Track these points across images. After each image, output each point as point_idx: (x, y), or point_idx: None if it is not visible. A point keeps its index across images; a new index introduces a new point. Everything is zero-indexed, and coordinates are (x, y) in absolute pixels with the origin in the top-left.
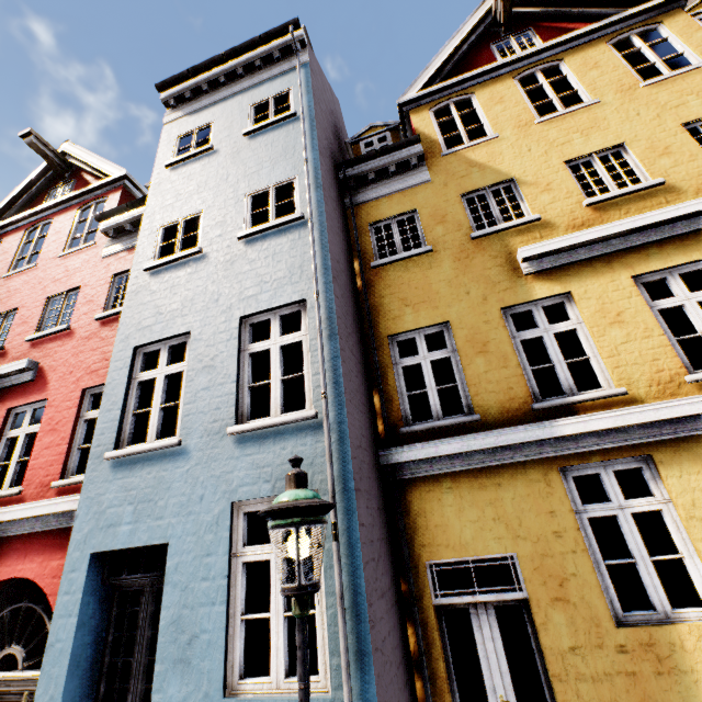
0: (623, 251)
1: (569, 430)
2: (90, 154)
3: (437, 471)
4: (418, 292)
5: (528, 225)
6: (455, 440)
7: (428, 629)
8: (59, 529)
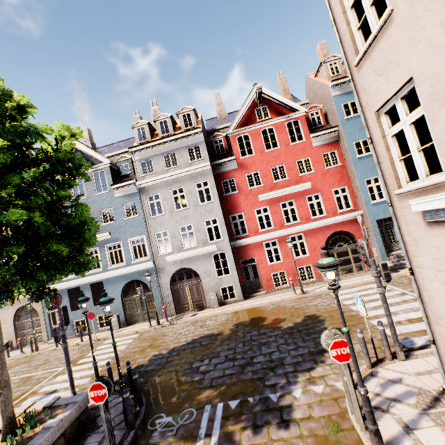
0: None
1: None
2: (278, 95)
3: None
4: None
5: None
6: None
7: None
8: (345, 220)
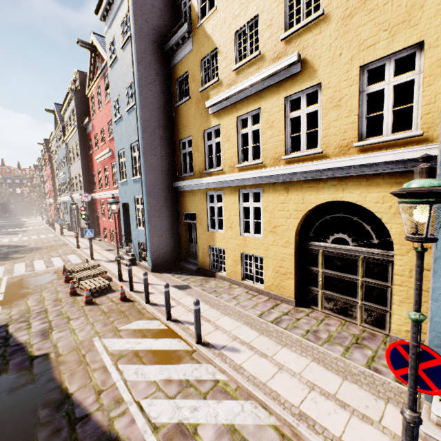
0: (238, 102)
1: (204, 182)
2: (98, 43)
3: (184, 190)
4: (186, 121)
5: (216, 83)
6: (185, 182)
7: (182, 226)
8: None
